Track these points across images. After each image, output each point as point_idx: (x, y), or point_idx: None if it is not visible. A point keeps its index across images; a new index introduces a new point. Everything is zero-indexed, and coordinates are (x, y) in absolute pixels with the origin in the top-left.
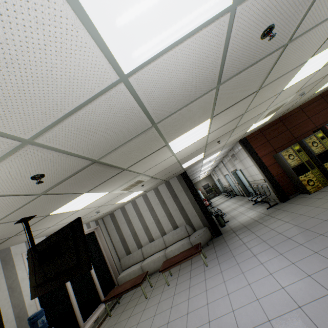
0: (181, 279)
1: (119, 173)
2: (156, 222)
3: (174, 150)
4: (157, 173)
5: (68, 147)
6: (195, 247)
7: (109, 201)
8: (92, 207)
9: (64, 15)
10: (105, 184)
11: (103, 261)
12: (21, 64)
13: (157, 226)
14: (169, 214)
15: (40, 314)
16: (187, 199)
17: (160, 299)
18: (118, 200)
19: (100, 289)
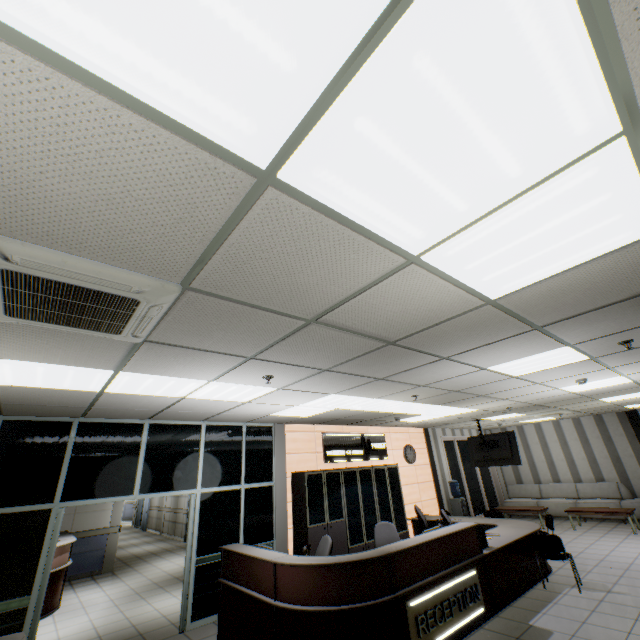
0: (593, 531)
1: (545, 408)
2: (568, 461)
3: (606, 400)
4: (582, 409)
5: (532, 402)
6: (622, 509)
7: (517, 419)
8: (500, 420)
9: (560, 391)
10: (529, 411)
11: (488, 476)
12: (541, 395)
13: (568, 466)
14: (592, 459)
15: (457, 483)
16: (630, 450)
17: (561, 532)
18: (524, 420)
19: (486, 499)
